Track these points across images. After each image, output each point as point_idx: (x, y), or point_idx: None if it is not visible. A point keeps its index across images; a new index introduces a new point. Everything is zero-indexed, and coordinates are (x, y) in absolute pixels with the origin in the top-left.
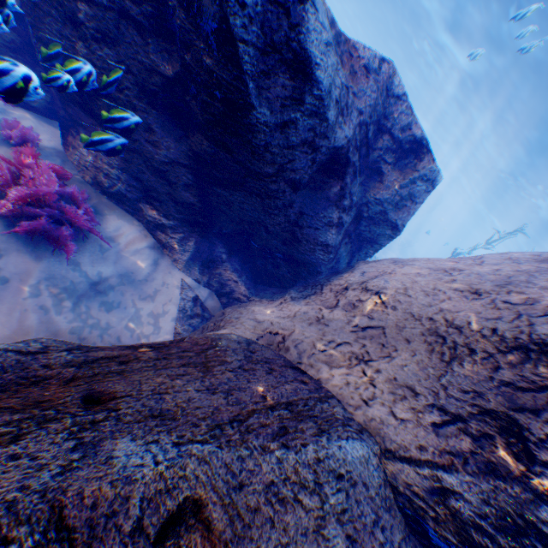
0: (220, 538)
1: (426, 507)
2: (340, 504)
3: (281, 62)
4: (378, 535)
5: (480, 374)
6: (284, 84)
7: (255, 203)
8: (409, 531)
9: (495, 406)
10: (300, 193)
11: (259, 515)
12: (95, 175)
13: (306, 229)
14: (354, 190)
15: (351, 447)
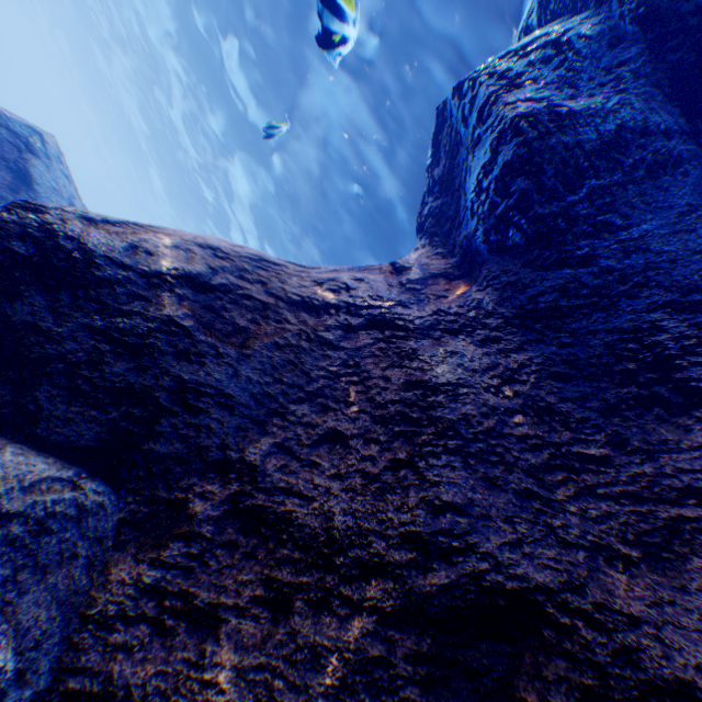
0: None
1: None
2: None
3: (8, 167)
4: None
5: None
6: (6, 177)
7: None
8: None
9: None
10: None
11: None
12: None
13: None
14: None
15: None
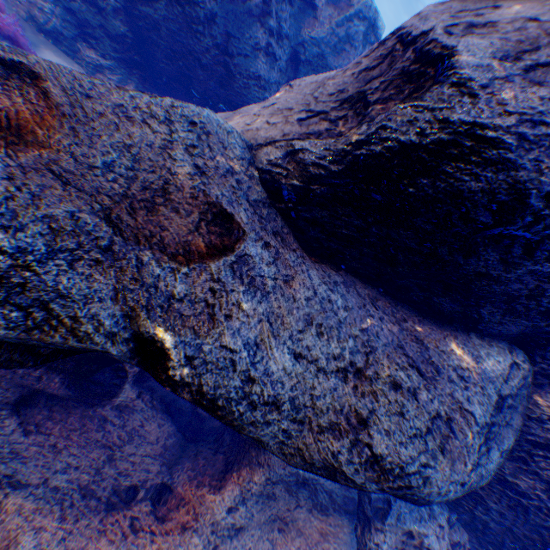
0: (58, 109)
1: (281, 171)
2: (191, 142)
3: None
4: (231, 182)
5: (346, 78)
6: None
7: (180, 19)
8: (271, 204)
9: (352, 94)
10: (223, 7)
11: (105, 119)
12: (29, 10)
13: (236, 58)
14: (282, 16)
15: (209, 111)
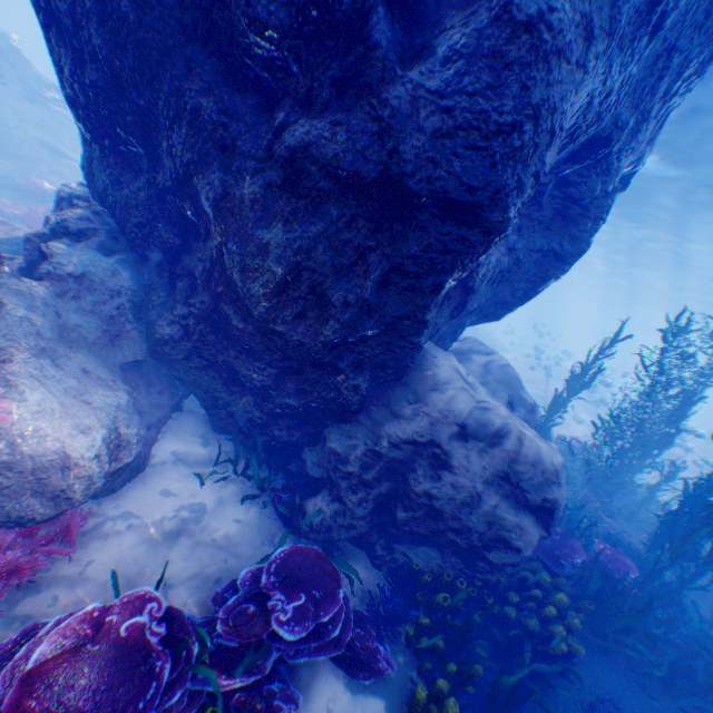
0: None
1: None
2: None
3: None
4: None
5: None
6: None
7: None
8: None
9: None
10: None
11: None
12: None
13: None
14: None
15: None
